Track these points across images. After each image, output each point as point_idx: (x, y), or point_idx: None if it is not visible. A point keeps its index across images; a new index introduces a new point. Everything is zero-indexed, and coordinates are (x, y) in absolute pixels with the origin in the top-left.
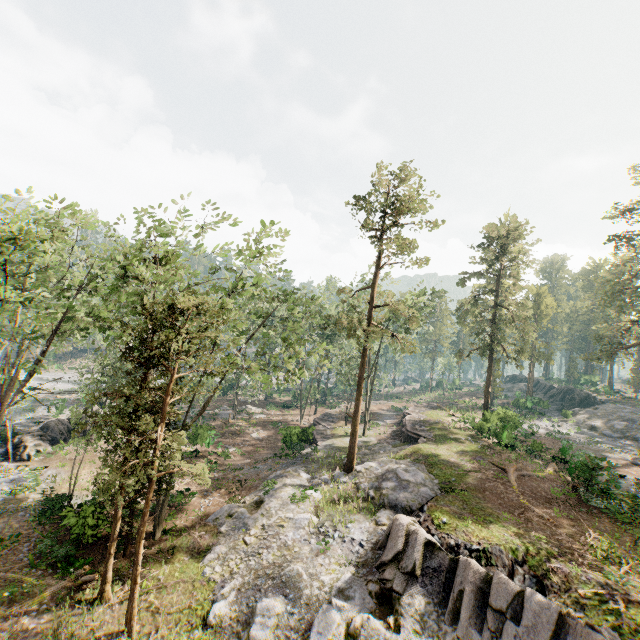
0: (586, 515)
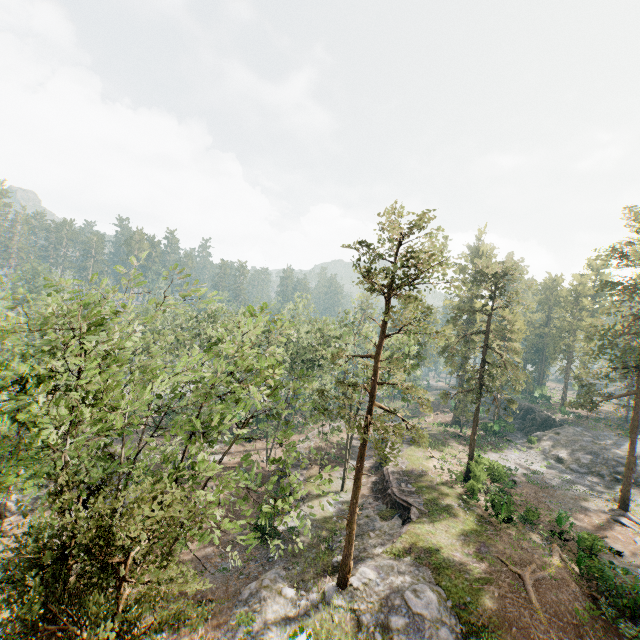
0: None
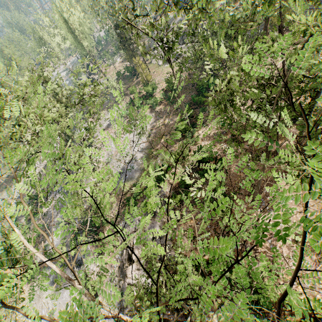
0: None
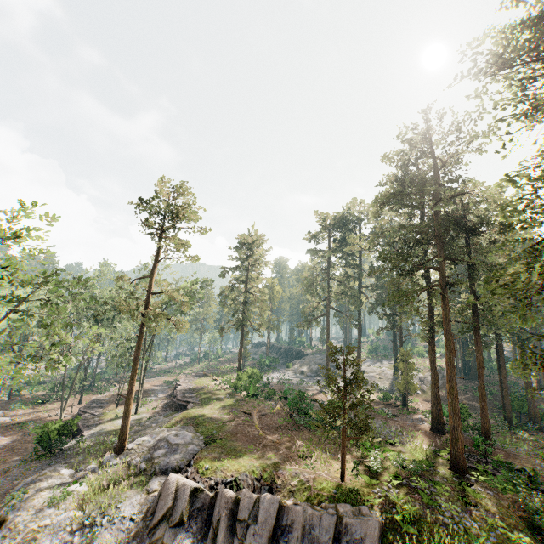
0: (297, 432)
